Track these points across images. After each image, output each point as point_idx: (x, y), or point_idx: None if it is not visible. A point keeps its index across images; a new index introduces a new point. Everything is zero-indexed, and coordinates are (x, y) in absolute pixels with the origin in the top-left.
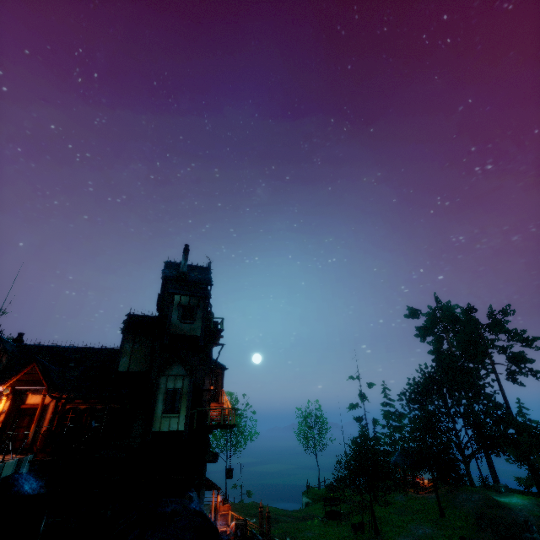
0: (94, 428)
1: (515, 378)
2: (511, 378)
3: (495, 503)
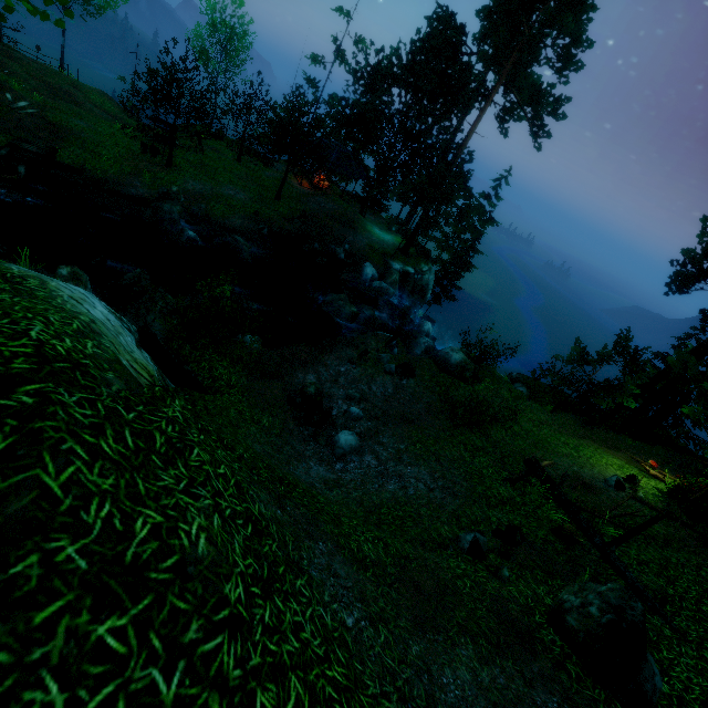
0: None
1: (505, 121)
2: (501, 118)
3: (345, 220)
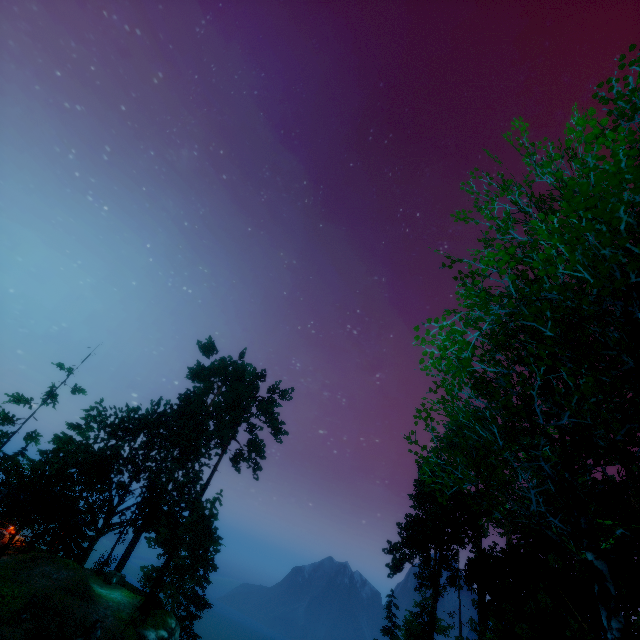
0: None
1: (239, 462)
2: (235, 460)
3: (83, 590)
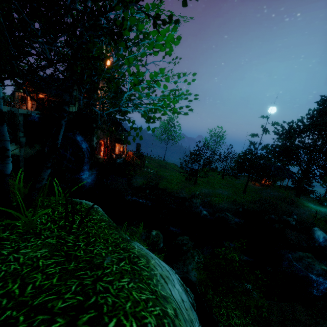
0: (53, 107)
1: None
2: None
3: (288, 201)
